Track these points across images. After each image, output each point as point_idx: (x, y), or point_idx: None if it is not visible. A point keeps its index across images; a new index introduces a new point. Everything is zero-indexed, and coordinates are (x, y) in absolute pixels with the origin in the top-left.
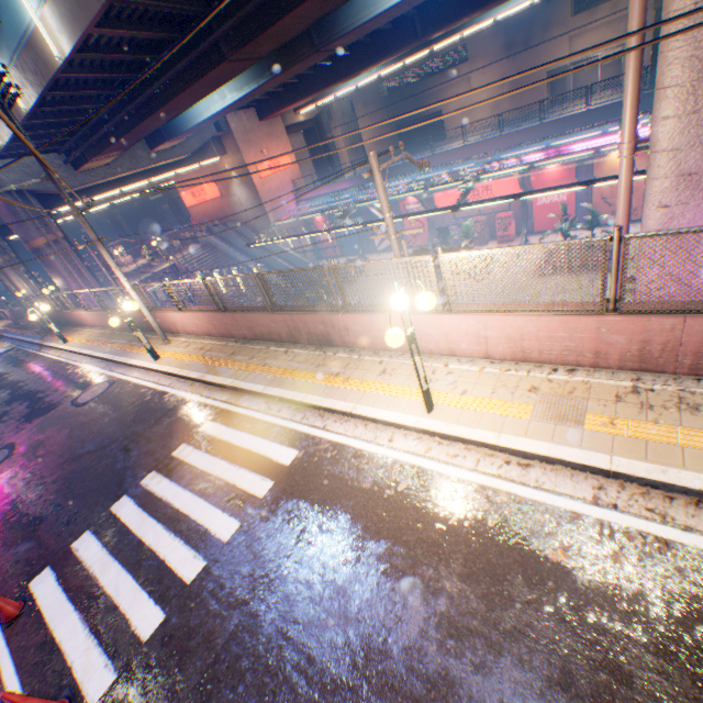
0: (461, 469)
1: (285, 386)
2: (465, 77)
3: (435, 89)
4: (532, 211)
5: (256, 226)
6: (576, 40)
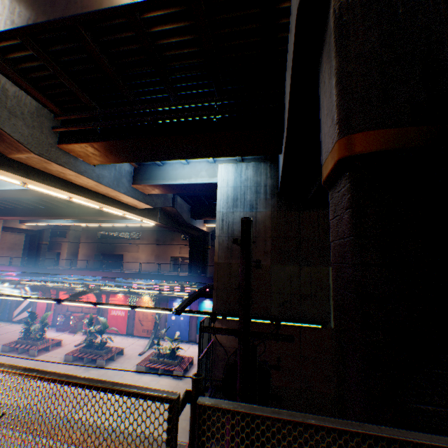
0: None
1: None
2: (138, 244)
3: (124, 244)
4: (109, 317)
5: None
6: (183, 248)
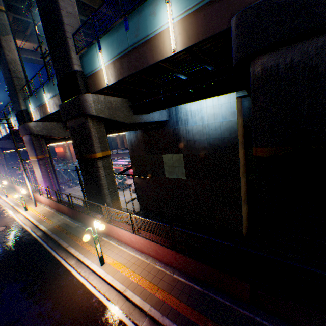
0: (1, 202)
1: (2, 194)
2: None
3: None
4: (130, 172)
5: (71, 161)
6: None
